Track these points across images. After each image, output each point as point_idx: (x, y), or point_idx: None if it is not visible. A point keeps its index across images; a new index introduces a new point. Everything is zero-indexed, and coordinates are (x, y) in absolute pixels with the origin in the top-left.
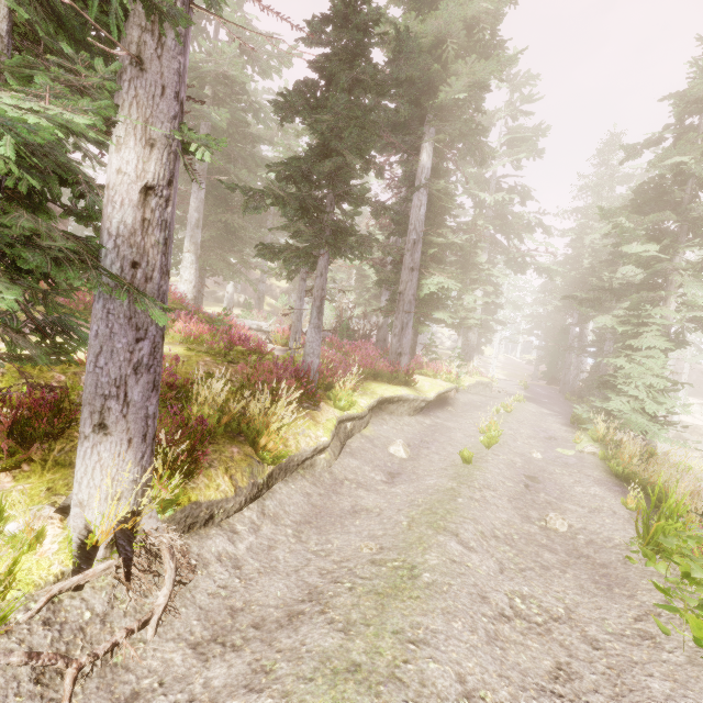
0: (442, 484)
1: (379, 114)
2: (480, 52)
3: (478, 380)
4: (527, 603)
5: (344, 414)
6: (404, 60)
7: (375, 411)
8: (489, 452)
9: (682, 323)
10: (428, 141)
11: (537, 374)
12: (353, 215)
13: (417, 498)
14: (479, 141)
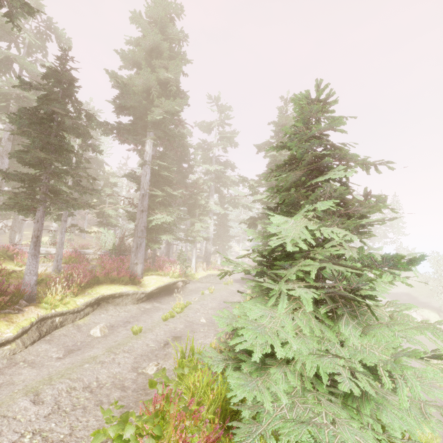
0: (93, 354)
1: (80, 128)
2: (175, 95)
3: (209, 273)
4: (36, 436)
5: (51, 312)
6: (127, 97)
7: (102, 305)
8: (164, 323)
9: None
10: (148, 139)
11: None
12: (54, 185)
13: (61, 367)
14: (181, 139)
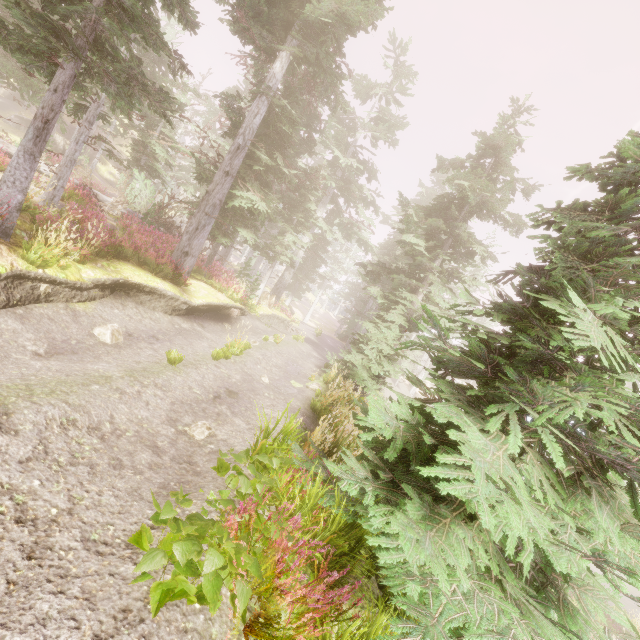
0: (103, 371)
1: None
2: None
3: (275, 314)
4: (3, 499)
5: (35, 271)
6: None
7: (118, 294)
8: (213, 363)
9: (422, 312)
10: (286, 51)
11: (340, 331)
12: (113, 32)
13: (46, 374)
14: (335, 84)
